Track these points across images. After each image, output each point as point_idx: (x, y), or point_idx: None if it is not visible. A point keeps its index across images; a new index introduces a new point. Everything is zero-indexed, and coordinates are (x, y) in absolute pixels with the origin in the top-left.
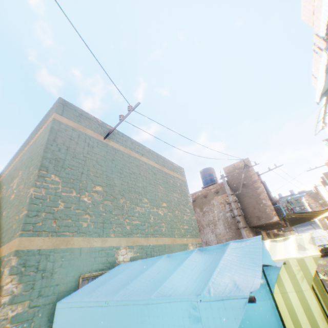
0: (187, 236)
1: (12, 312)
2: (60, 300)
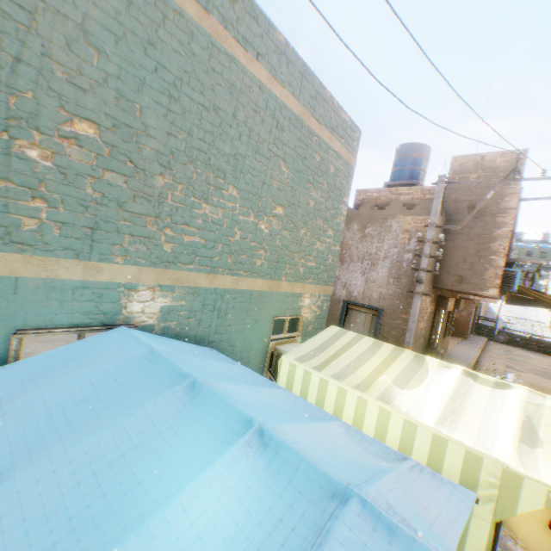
0: (307, 281)
1: None
2: None
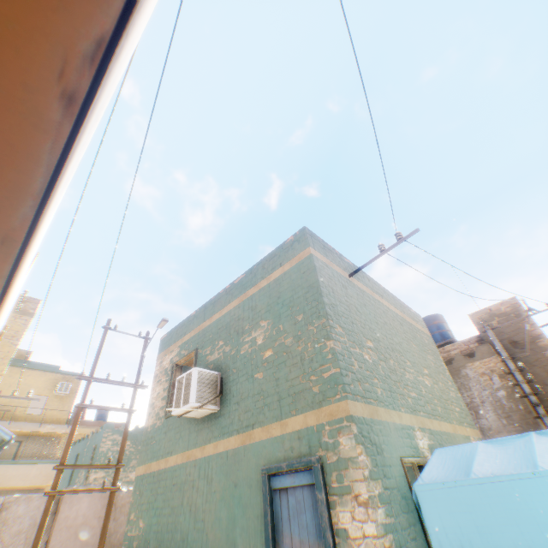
0: (463, 424)
1: (375, 490)
2: (415, 482)
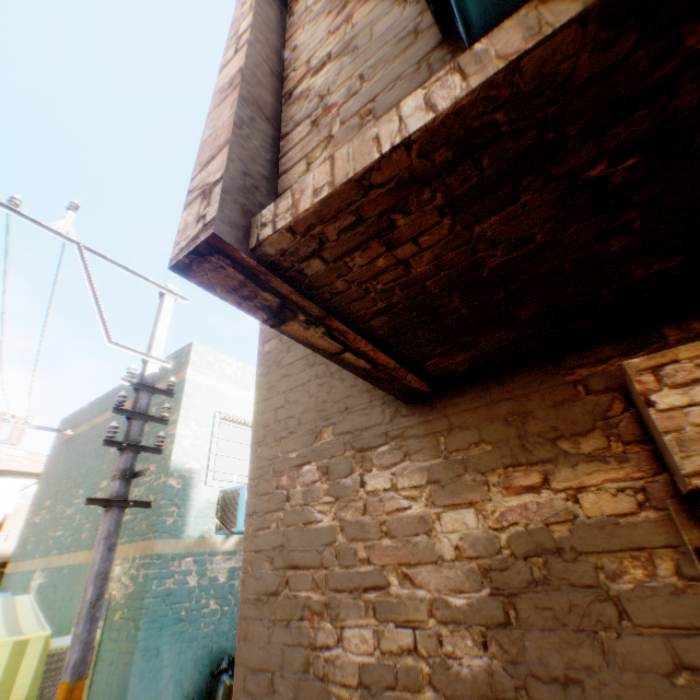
0: (121, 541)
1: None
2: None
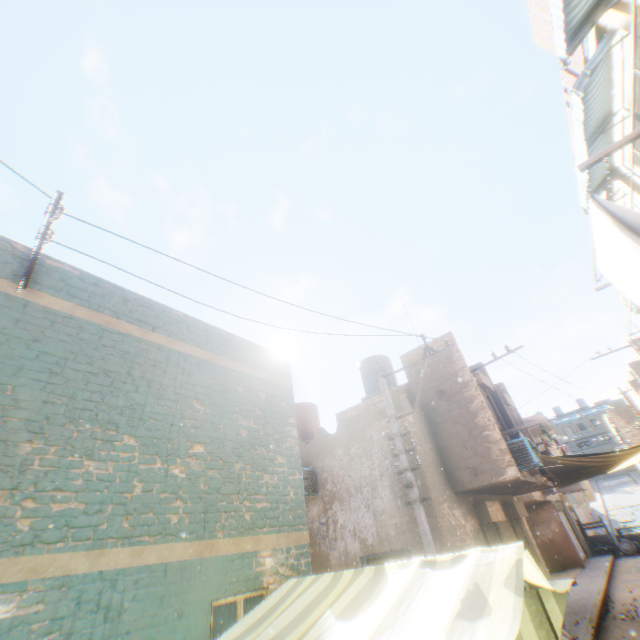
0: (260, 529)
1: None
2: None
